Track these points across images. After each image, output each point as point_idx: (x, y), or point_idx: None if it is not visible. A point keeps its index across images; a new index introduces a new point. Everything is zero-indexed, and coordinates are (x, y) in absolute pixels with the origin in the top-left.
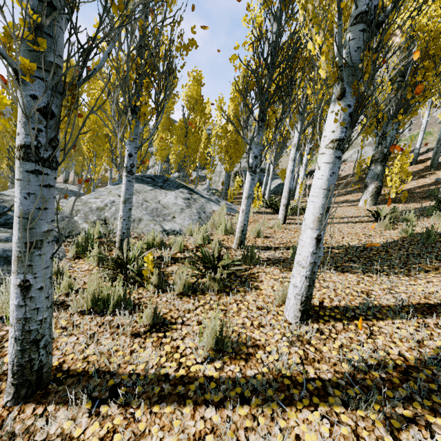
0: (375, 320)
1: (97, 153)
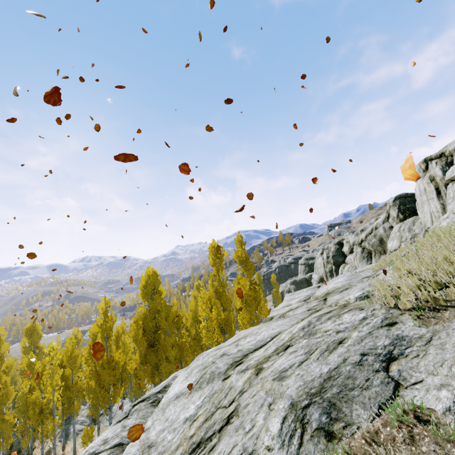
0: None
1: None
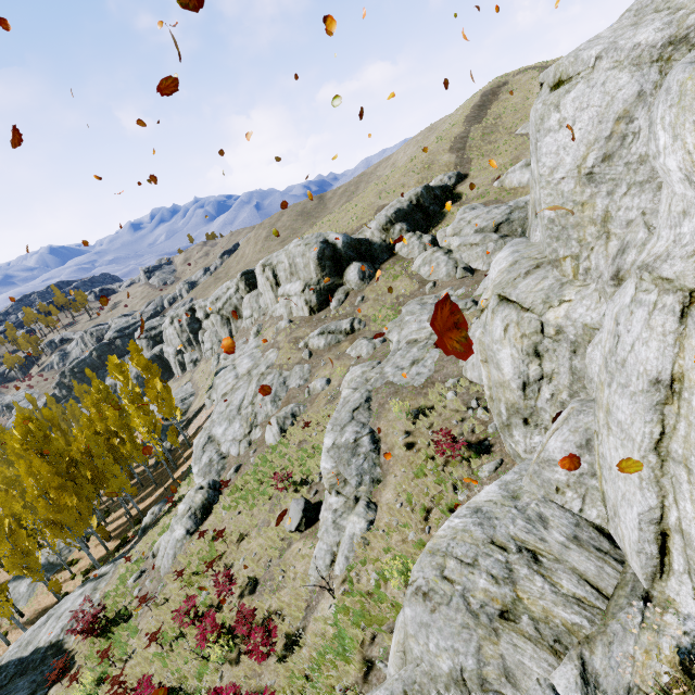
0: None
1: None
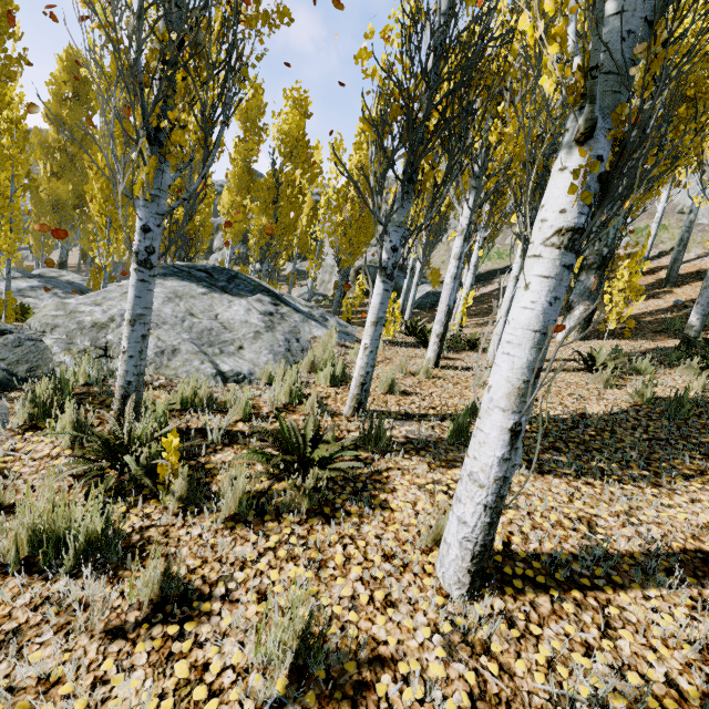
0: (612, 590)
1: (113, 219)
